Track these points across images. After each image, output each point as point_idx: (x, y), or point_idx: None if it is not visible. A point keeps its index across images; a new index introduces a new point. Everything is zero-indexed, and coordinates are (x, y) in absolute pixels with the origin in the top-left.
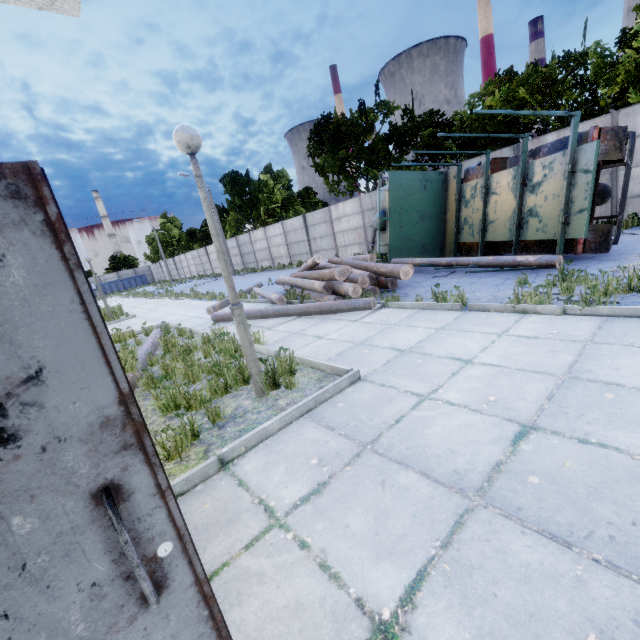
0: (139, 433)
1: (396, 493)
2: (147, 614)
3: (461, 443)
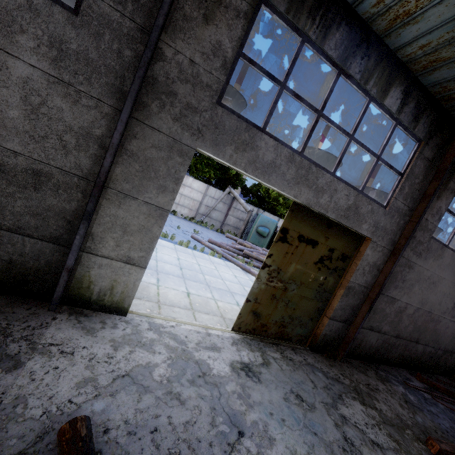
0: None
1: None
2: None
3: None
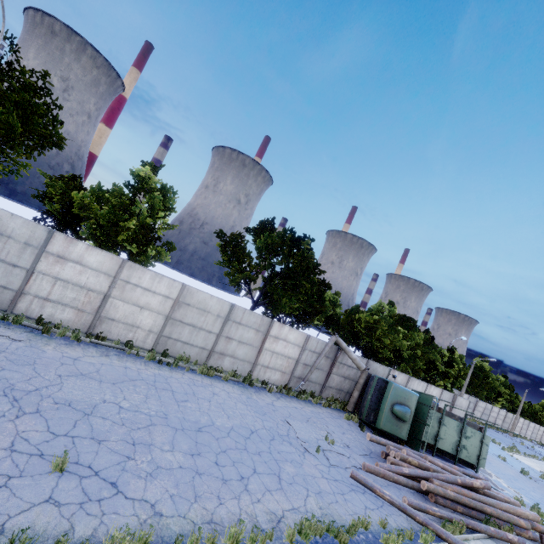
0: None
1: None
2: None
3: None
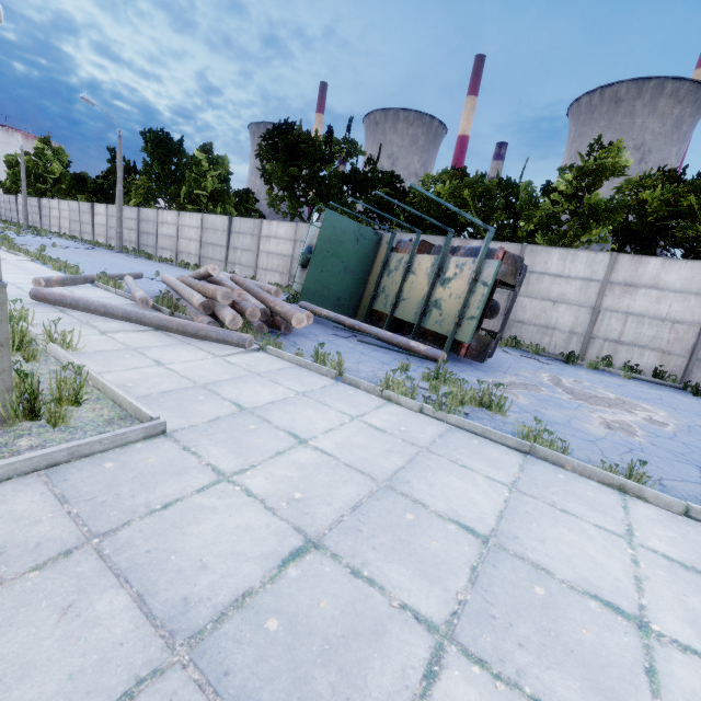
0: None
1: (73, 630)
2: None
3: (222, 554)
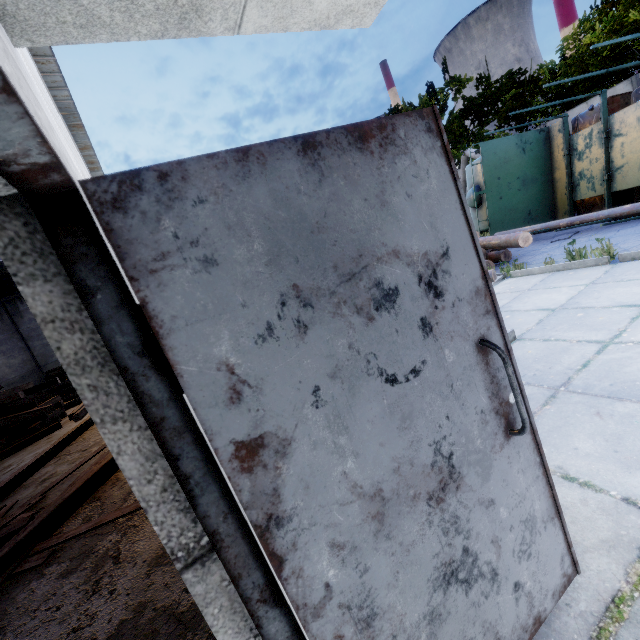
0: (493, 302)
1: (620, 420)
2: (508, 446)
3: None
